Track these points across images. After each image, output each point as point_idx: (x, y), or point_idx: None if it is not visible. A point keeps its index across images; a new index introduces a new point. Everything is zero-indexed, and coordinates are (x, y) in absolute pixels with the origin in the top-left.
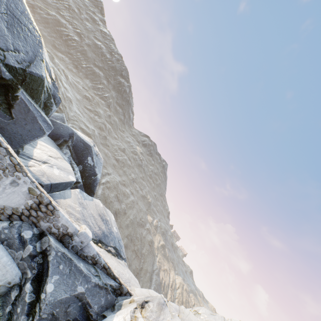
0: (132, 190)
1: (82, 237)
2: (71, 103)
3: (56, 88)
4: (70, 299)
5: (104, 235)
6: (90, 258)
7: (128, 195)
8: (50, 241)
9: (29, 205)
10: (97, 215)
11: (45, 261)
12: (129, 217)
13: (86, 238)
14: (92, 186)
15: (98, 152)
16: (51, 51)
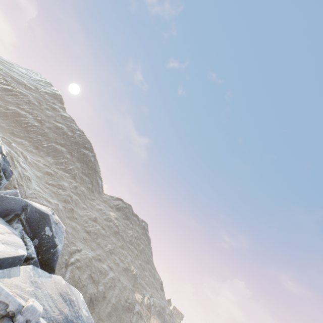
0: (111, 264)
1: (28, 314)
2: (30, 181)
3: (7, 161)
4: None
5: (67, 321)
6: None
7: (106, 272)
8: None
9: None
10: (56, 295)
11: None
12: (110, 301)
13: (34, 313)
14: (51, 262)
15: (58, 220)
16: (9, 138)
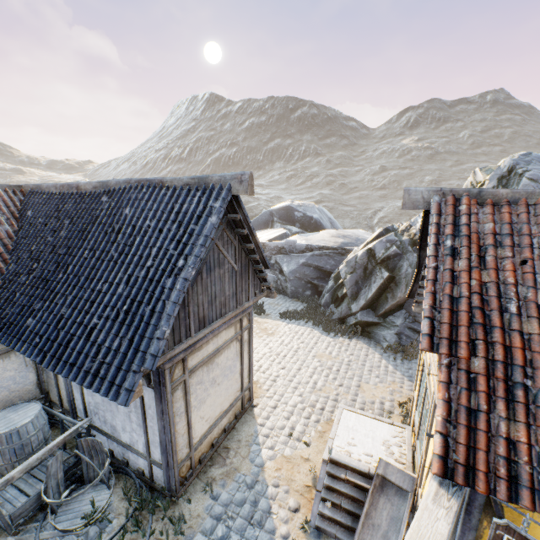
0: None
1: (288, 244)
2: (280, 198)
3: None
4: (301, 268)
5: (345, 244)
6: (306, 250)
7: None
8: (274, 256)
9: None
10: (328, 238)
11: (277, 264)
12: None
13: (290, 242)
14: (319, 228)
15: (301, 203)
16: None
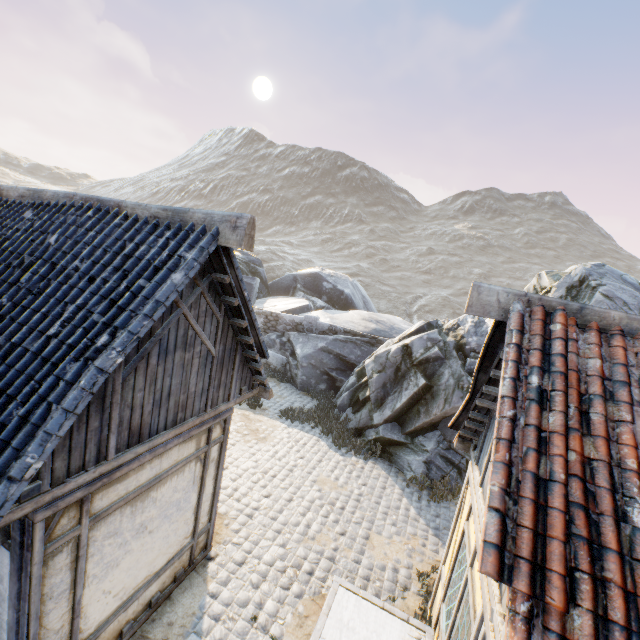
0: None
1: (307, 320)
2: (310, 262)
3: (247, 254)
4: (318, 353)
5: (377, 331)
6: (328, 332)
7: None
8: (287, 332)
9: (263, 322)
10: (358, 320)
11: (290, 343)
12: None
13: (310, 318)
14: (349, 306)
15: (333, 273)
16: None
